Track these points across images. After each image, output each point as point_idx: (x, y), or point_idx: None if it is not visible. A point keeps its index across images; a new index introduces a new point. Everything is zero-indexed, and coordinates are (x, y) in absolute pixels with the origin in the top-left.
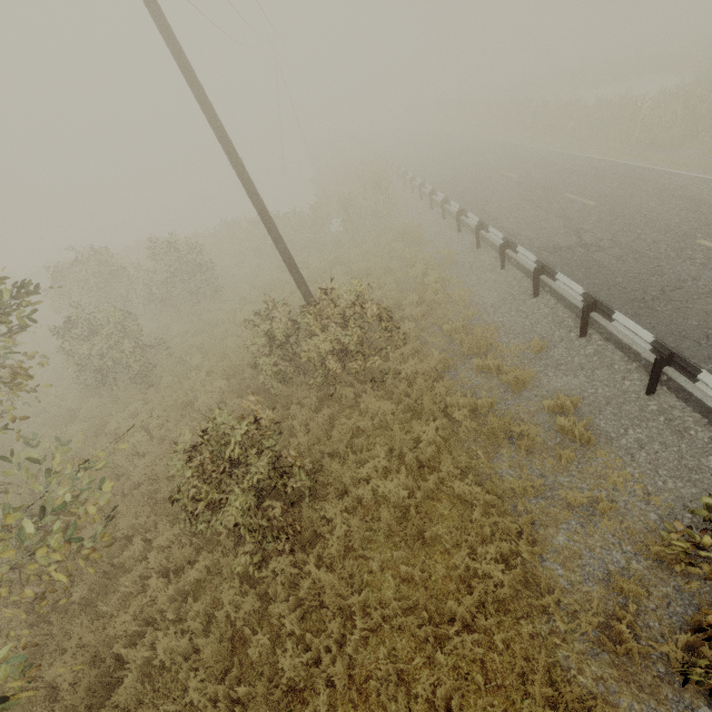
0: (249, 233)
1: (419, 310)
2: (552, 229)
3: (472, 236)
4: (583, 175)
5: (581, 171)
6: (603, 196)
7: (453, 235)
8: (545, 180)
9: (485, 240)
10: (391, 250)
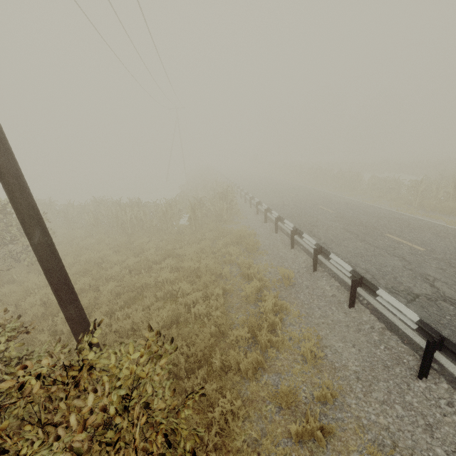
0: (108, 211)
1: (250, 360)
2: (392, 268)
3: (305, 255)
4: (392, 221)
5: (388, 218)
6: (426, 243)
7: (286, 250)
8: (360, 219)
9: (320, 263)
10: (226, 253)
